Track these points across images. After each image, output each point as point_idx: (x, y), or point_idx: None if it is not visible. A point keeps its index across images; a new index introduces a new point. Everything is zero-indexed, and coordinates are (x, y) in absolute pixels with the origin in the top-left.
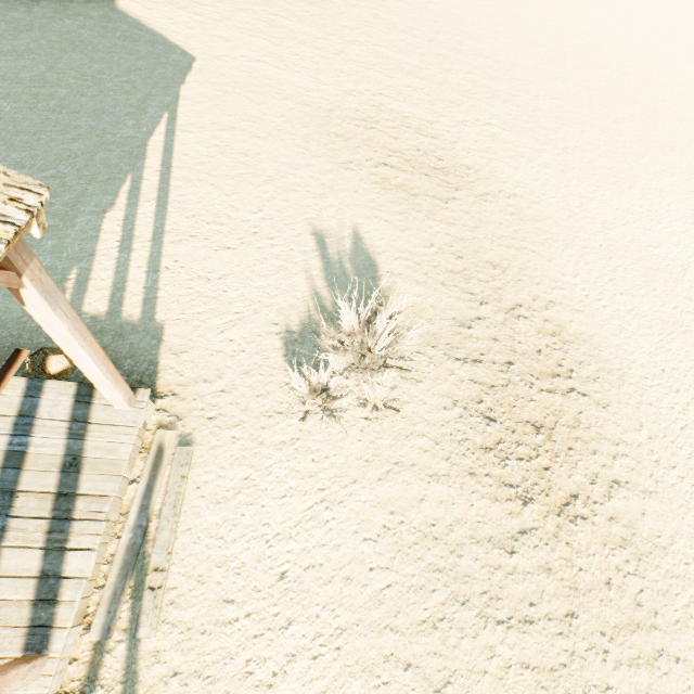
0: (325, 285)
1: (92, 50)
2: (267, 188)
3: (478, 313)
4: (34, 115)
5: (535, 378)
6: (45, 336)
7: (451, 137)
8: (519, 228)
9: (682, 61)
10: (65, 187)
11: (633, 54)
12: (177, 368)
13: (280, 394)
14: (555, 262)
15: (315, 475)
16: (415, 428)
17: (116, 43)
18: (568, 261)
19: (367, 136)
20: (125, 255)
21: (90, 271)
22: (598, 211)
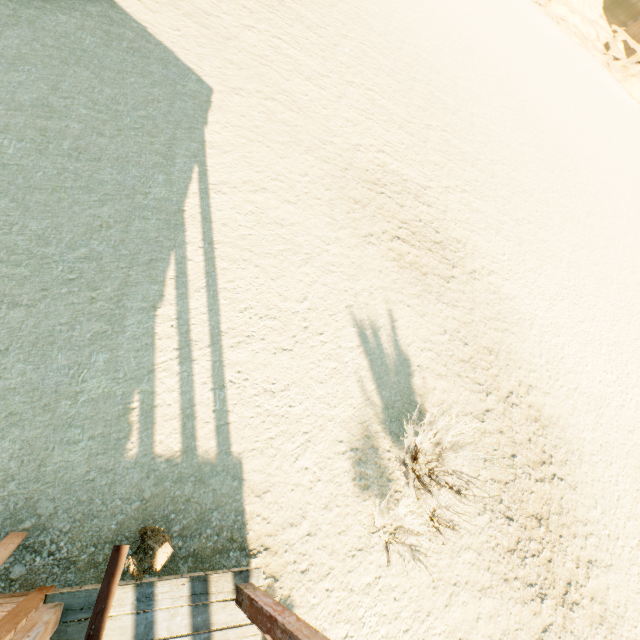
0: (373, 388)
1: (99, 65)
2: (307, 268)
3: (487, 405)
4: (46, 161)
5: (531, 469)
6: (119, 496)
7: (441, 205)
8: (500, 308)
9: (573, 129)
10: (104, 272)
11: (545, 119)
12: (263, 513)
13: (357, 526)
14: (527, 344)
15: (398, 616)
16: (462, 541)
17: (125, 58)
18: (535, 342)
19: (379, 202)
20: (186, 368)
21: (153, 395)
22: (545, 287)
